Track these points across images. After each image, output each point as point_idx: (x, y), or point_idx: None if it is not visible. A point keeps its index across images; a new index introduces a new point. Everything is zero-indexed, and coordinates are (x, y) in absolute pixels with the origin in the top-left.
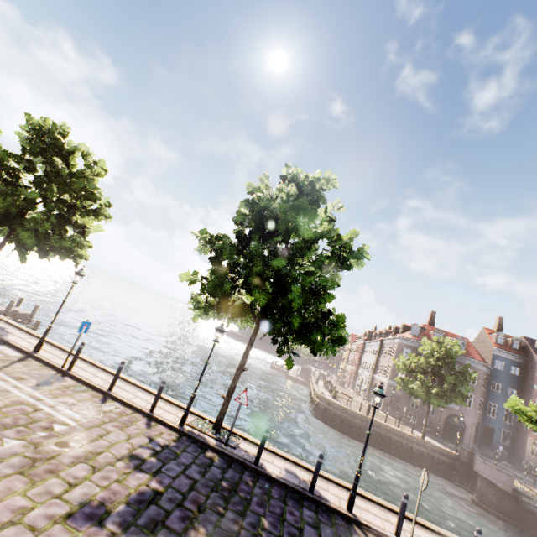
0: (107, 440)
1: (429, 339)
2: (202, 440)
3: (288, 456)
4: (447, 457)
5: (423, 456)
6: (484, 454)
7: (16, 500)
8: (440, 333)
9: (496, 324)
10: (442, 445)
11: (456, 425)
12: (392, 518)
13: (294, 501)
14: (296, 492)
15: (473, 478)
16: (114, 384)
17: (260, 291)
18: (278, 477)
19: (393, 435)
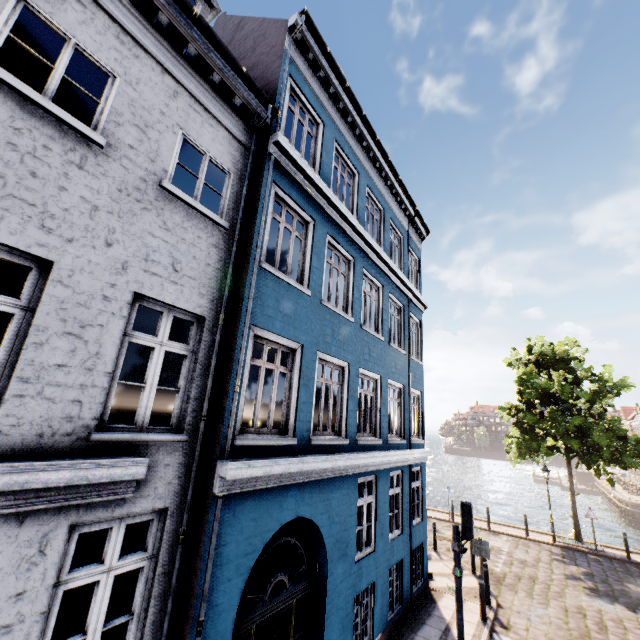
0: (532, 553)
1: None
2: (578, 549)
3: None
4: None
5: None
6: None
7: (541, 573)
8: None
9: None
10: None
11: None
12: None
13: None
14: None
15: None
16: (489, 524)
17: (569, 439)
18: None
19: None
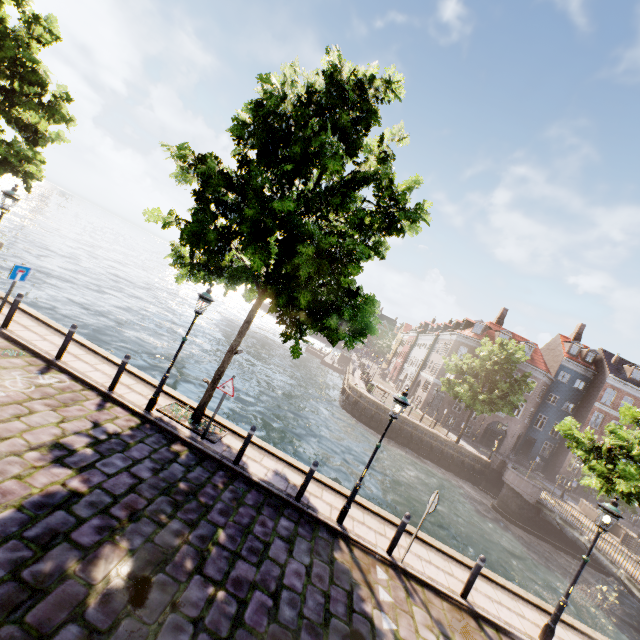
0: (26, 423)
1: (492, 340)
2: (171, 430)
3: (283, 455)
4: (478, 463)
5: (452, 459)
6: (519, 462)
7: None
8: (507, 335)
9: (575, 332)
10: (476, 450)
11: (496, 433)
12: (390, 532)
13: (273, 509)
14: (279, 498)
15: (500, 486)
16: (63, 352)
17: (256, 248)
18: (261, 481)
19: (425, 436)
